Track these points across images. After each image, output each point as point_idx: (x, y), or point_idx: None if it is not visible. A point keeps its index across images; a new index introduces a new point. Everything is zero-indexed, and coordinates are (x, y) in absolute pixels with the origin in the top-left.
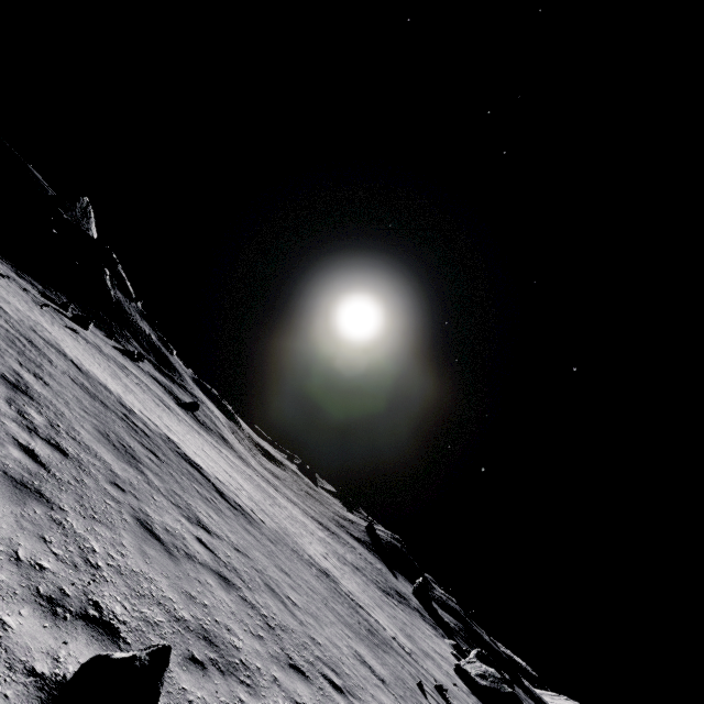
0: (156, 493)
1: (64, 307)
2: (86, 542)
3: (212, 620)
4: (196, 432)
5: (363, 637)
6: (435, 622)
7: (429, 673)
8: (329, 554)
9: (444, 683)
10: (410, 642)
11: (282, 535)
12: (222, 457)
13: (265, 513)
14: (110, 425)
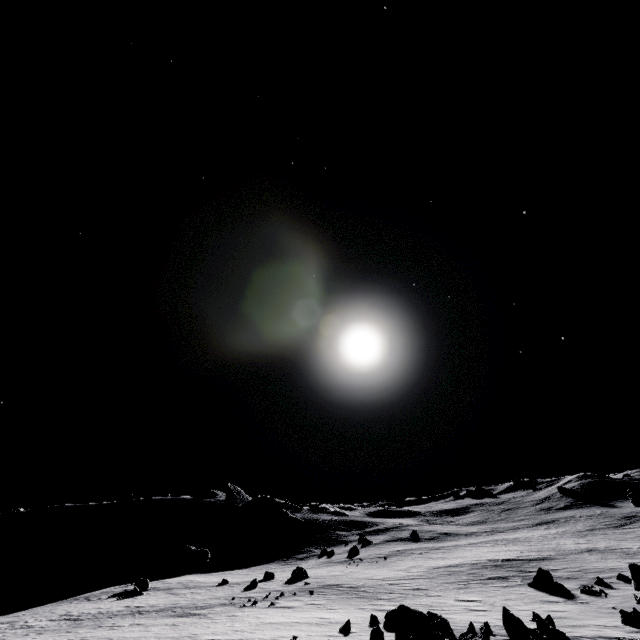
0: None
1: (332, 553)
2: (568, 581)
3: (594, 577)
4: (460, 547)
5: (625, 558)
6: None
7: None
8: (575, 539)
9: None
10: None
11: (559, 553)
12: (482, 546)
13: (540, 551)
14: (501, 570)
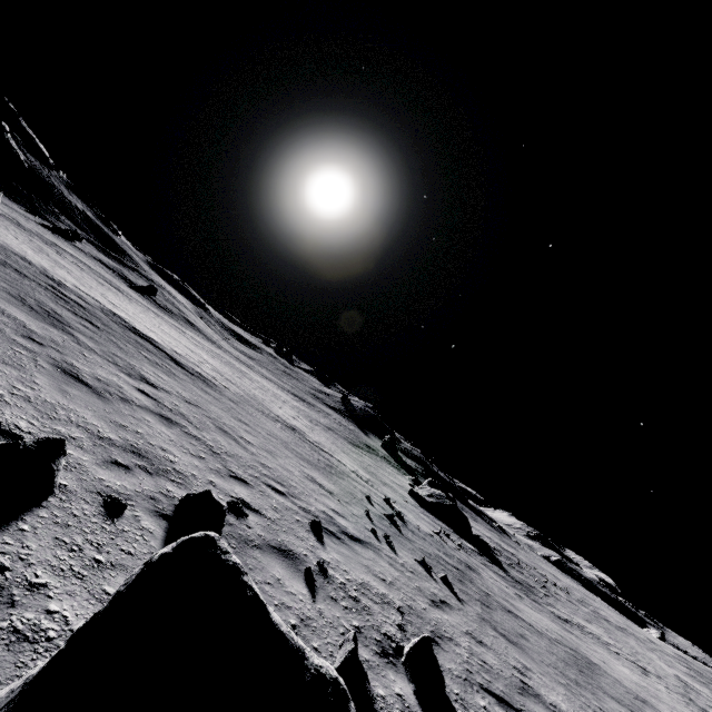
0: (88, 352)
1: None
2: None
3: (145, 443)
4: (153, 314)
5: (320, 468)
6: (399, 465)
7: (382, 493)
8: (300, 417)
9: (395, 499)
10: (371, 476)
11: (247, 399)
12: (185, 336)
13: (231, 382)
14: (27, 291)
